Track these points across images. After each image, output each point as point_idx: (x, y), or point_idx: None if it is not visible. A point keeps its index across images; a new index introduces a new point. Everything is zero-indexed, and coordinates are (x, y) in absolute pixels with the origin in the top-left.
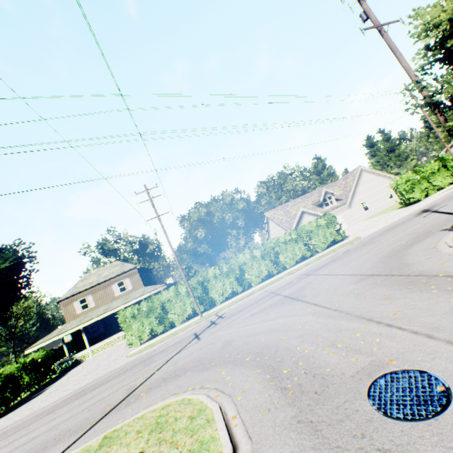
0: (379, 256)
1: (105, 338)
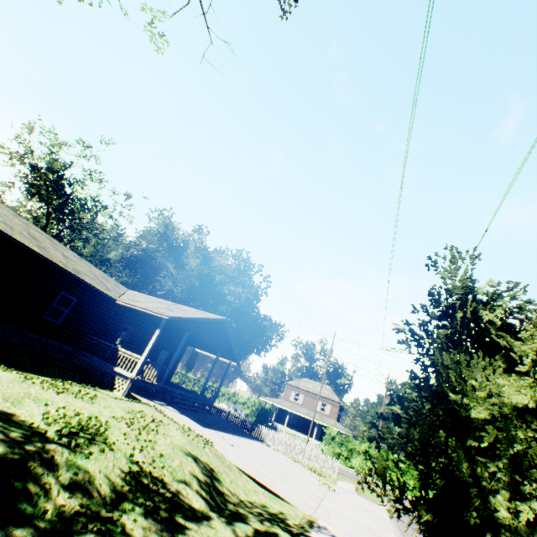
0: None
1: (292, 428)
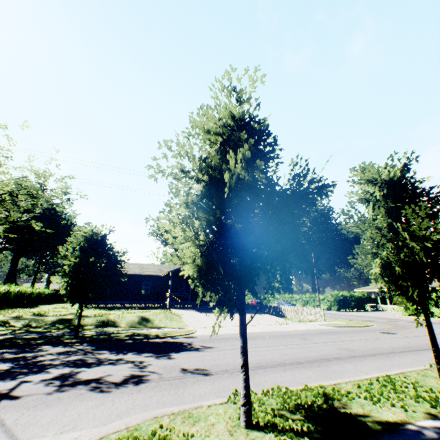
0: None
1: None
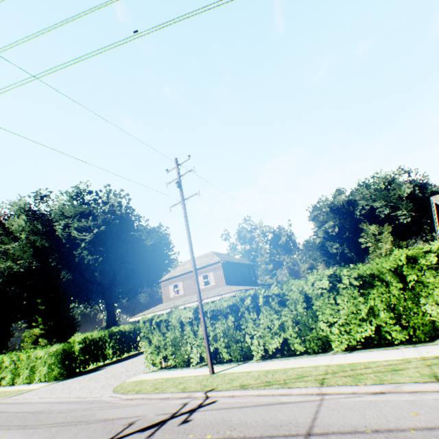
0: None
1: None
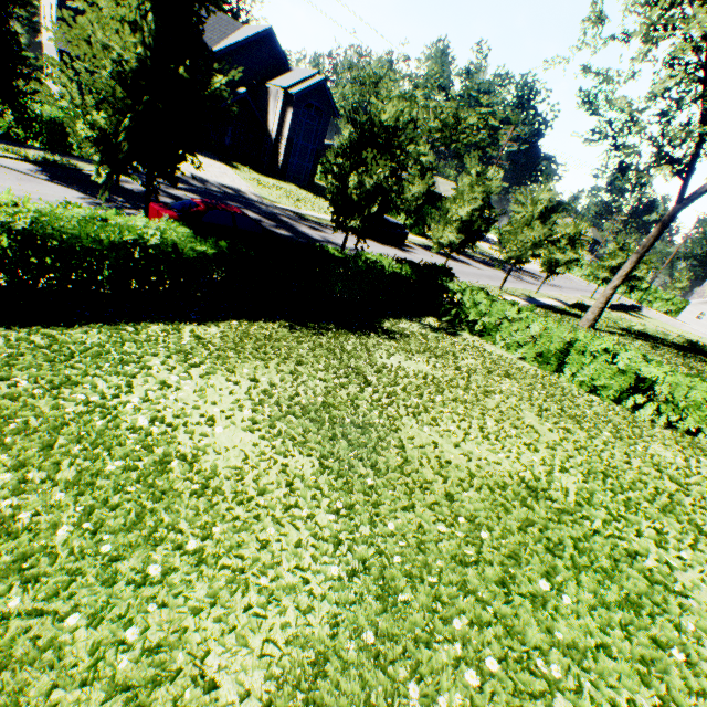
0: (621, 301)
1: None
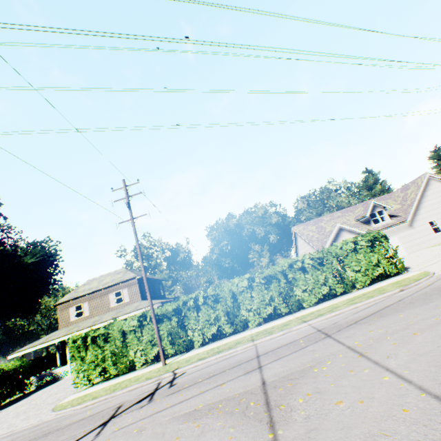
0: None
1: None
